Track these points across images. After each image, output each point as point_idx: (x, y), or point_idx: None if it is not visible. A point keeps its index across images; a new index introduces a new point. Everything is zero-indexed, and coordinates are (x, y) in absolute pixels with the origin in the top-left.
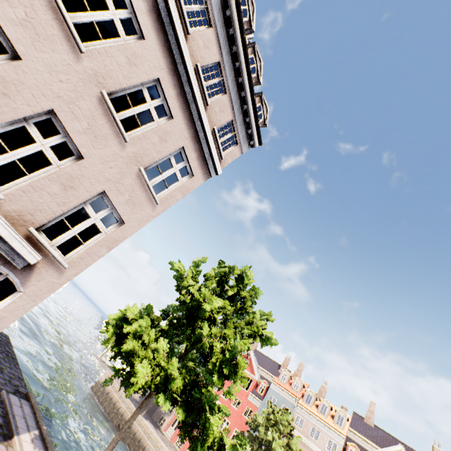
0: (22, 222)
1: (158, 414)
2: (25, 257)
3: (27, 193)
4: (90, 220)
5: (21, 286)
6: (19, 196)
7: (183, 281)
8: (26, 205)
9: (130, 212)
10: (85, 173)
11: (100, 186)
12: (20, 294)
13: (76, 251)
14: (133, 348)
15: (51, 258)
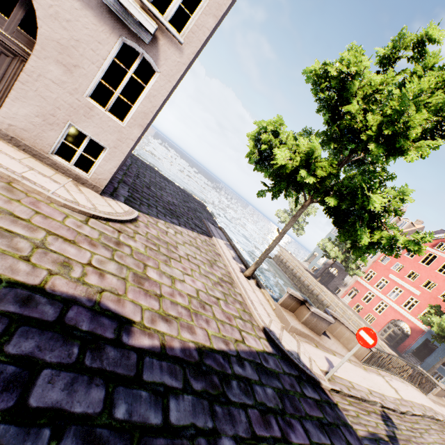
0: None
1: (332, 285)
2: (144, 26)
3: None
4: None
5: (156, 66)
6: None
7: (322, 84)
8: None
9: None
10: None
11: None
12: (158, 75)
13: (186, 27)
14: (269, 141)
15: (167, 34)
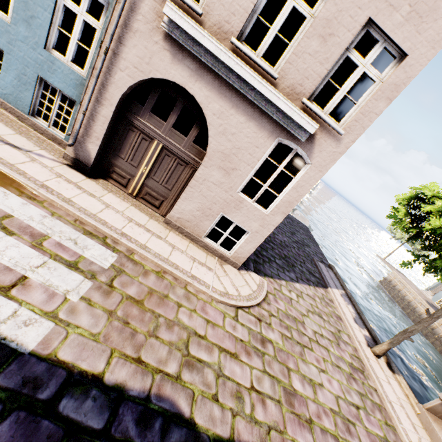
0: (295, 96)
1: None
2: (305, 128)
3: (292, 64)
4: (357, 71)
5: (308, 159)
6: (287, 70)
7: None
8: (294, 77)
9: (414, 33)
10: (341, 5)
11: (362, 14)
12: (309, 166)
13: (348, 115)
14: (441, 227)
15: (326, 127)
